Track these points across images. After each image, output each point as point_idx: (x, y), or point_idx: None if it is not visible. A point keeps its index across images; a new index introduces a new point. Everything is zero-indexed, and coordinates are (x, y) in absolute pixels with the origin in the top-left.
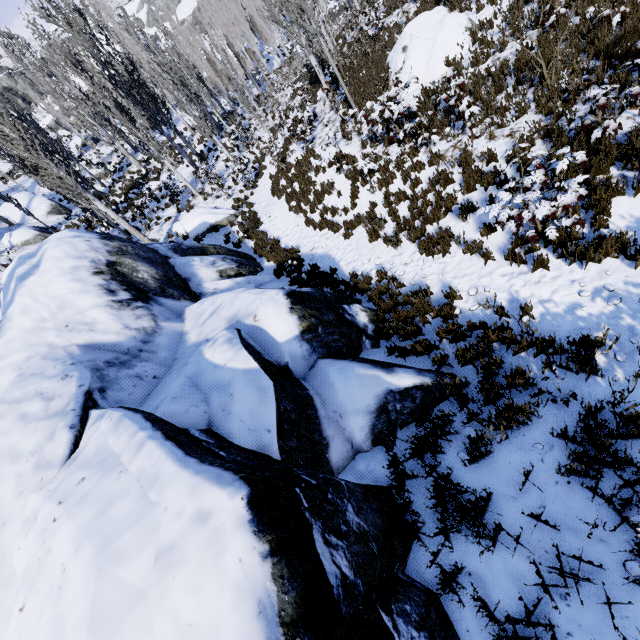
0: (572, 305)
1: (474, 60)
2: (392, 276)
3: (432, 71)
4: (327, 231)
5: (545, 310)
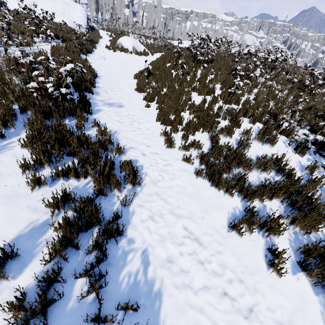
0: None
1: None
2: None
3: None
4: None
5: None
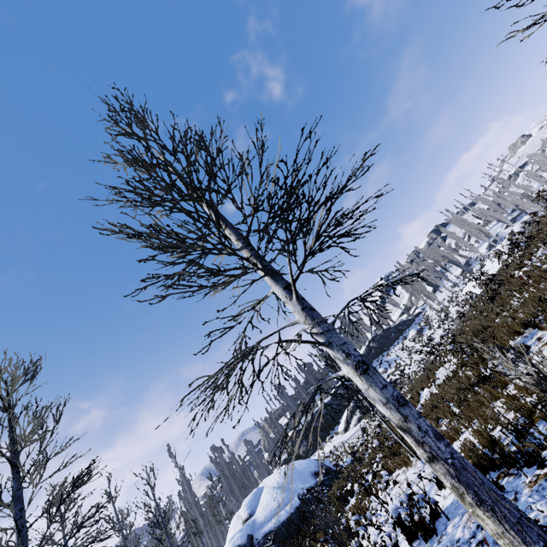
0: None
1: None
2: None
3: None
4: None
5: None
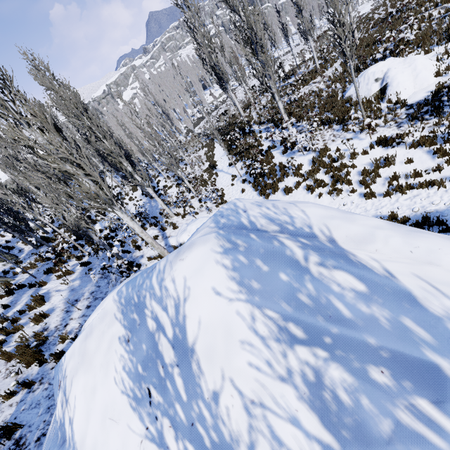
0: None
1: None
2: None
3: (424, 81)
4: (415, 193)
5: None
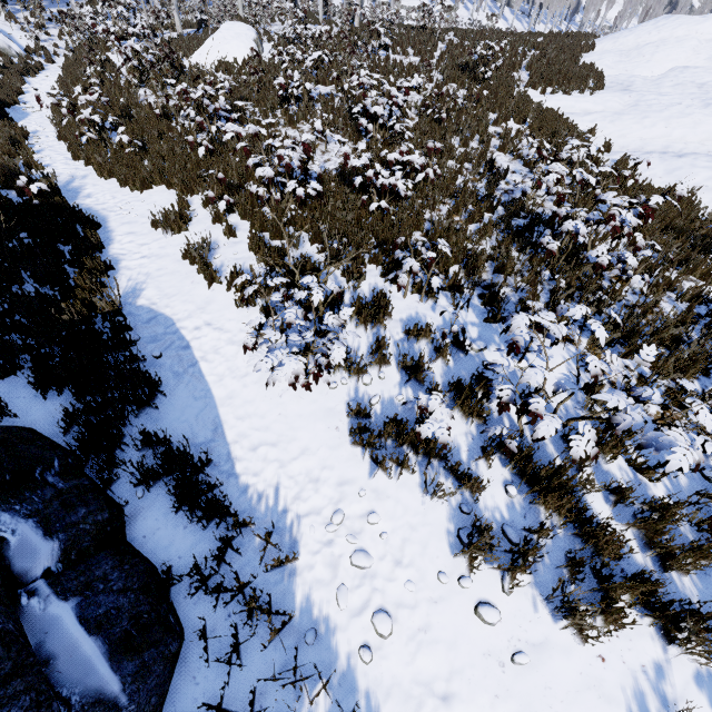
0: (58, 174)
1: (222, 68)
2: (24, 133)
3: (211, 59)
4: None
5: (48, 172)
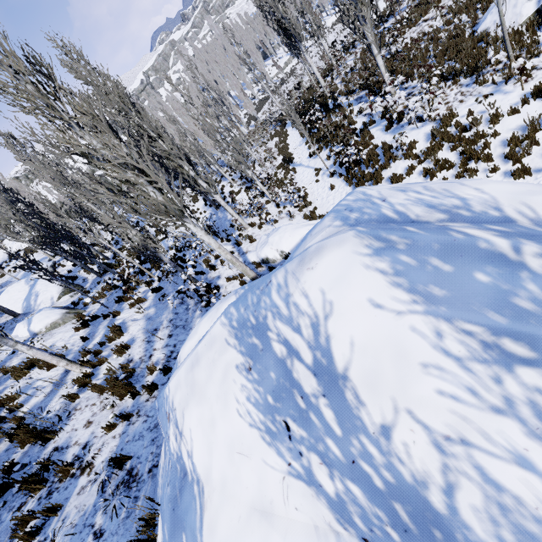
0: None
1: None
2: None
3: None
4: None
5: None
